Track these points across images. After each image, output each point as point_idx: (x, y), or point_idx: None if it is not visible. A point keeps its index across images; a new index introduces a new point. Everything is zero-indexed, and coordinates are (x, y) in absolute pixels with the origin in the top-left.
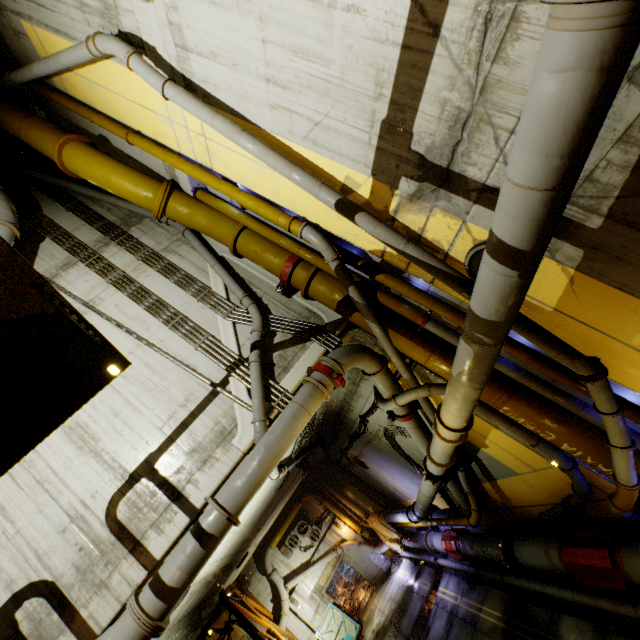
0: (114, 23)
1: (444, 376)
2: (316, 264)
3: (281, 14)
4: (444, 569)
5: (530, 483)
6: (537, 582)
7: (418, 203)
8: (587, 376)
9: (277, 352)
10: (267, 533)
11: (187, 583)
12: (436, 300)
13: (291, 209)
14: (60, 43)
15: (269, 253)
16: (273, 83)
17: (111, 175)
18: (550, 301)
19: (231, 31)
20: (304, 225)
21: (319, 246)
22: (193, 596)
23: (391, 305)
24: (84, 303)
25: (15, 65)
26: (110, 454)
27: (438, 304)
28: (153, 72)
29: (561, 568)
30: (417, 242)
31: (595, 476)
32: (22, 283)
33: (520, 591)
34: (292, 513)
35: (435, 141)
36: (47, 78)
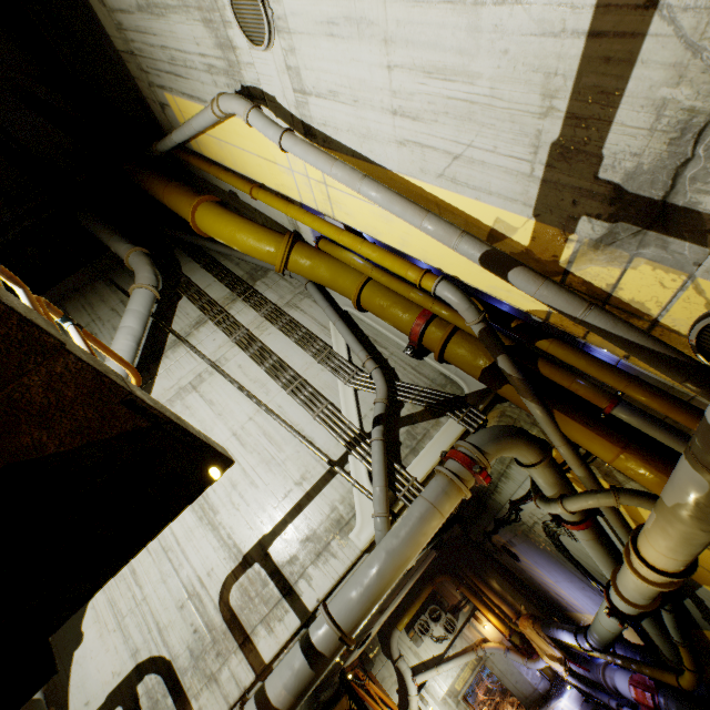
0: (237, 79)
1: (643, 483)
2: (454, 322)
3: (410, 29)
4: None
5: None
6: None
7: (607, 251)
8: None
9: (404, 428)
10: (393, 611)
11: (293, 707)
12: (632, 379)
13: (423, 259)
14: (194, 108)
15: (397, 308)
16: (400, 115)
17: (236, 233)
18: None
19: (351, 63)
20: (438, 280)
21: (458, 306)
22: None
23: (558, 379)
24: (211, 363)
25: (163, 134)
26: (226, 529)
27: (635, 385)
28: (271, 125)
29: None
30: (603, 303)
31: None
32: (111, 403)
33: None
34: (422, 594)
35: (642, 163)
36: (186, 142)
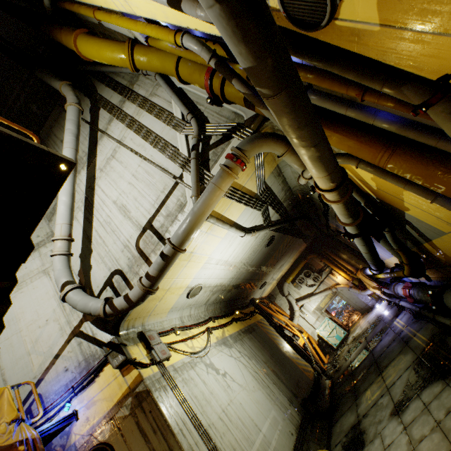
0: None
1: (333, 145)
2: None
3: None
4: (403, 308)
5: None
6: None
7: None
8: (420, 104)
9: (211, 151)
10: (284, 275)
11: (159, 275)
12: (300, 67)
13: (179, 24)
14: None
15: (196, 73)
16: None
17: (99, 51)
18: (371, 16)
19: None
20: (182, 35)
21: (196, 51)
22: (216, 293)
23: None
24: (117, 142)
25: None
26: (135, 219)
27: (302, 71)
28: None
29: None
30: None
31: None
32: None
33: (445, 327)
34: (300, 265)
35: None
36: None
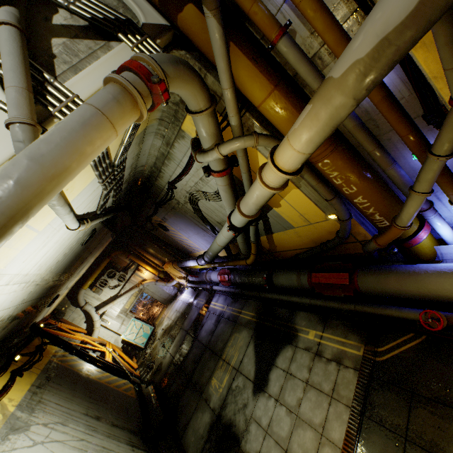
0: None
1: (278, 122)
2: None
3: None
4: (216, 292)
5: (299, 234)
6: (285, 295)
7: None
8: None
9: (59, 39)
10: (79, 280)
11: None
12: None
13: None
14: None
15: None
16: None
17: None
18: None
19: None
20: None
21: None
22: None
23: None
24: None
25: None
26: None
27: None
28: None
29: (306, 286)
30: None
31: (357, 226)
32: None
33: (270, 301)
34: (102, 265)
35: None
36: None
